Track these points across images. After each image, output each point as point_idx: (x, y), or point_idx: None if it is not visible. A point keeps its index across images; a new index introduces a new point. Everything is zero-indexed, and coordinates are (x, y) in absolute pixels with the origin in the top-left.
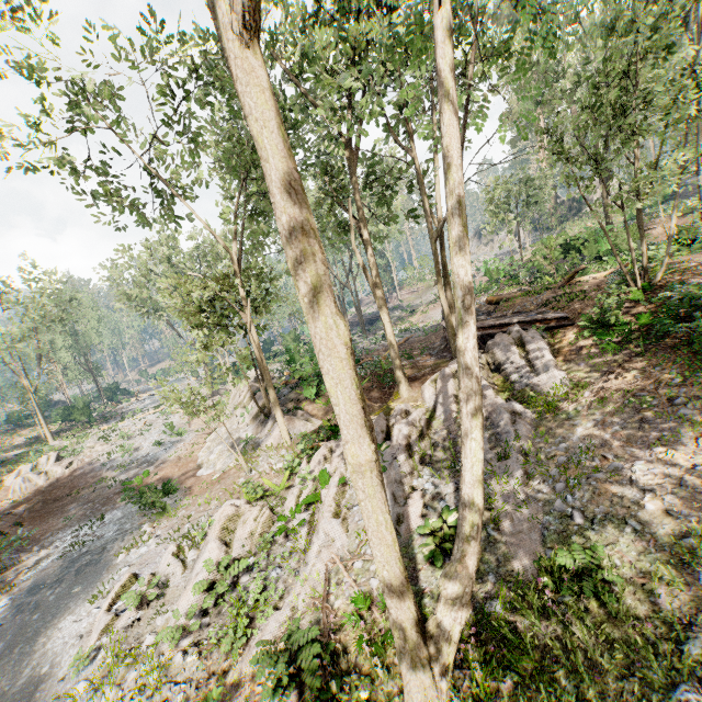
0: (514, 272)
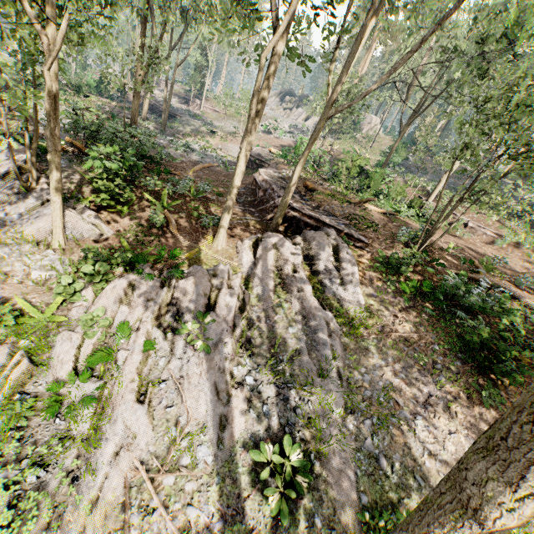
0: (319, 164)
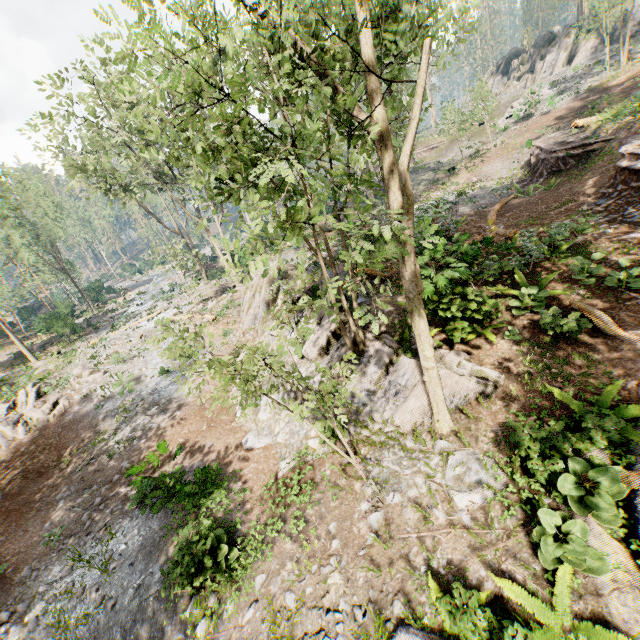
0: None
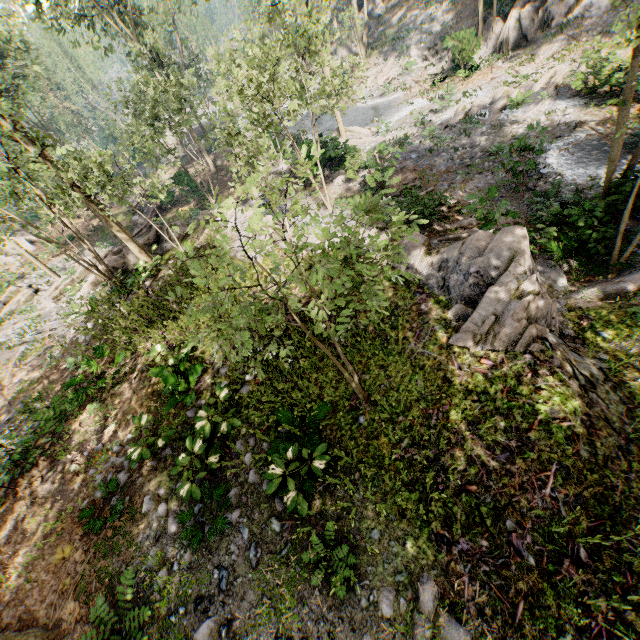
0: None
